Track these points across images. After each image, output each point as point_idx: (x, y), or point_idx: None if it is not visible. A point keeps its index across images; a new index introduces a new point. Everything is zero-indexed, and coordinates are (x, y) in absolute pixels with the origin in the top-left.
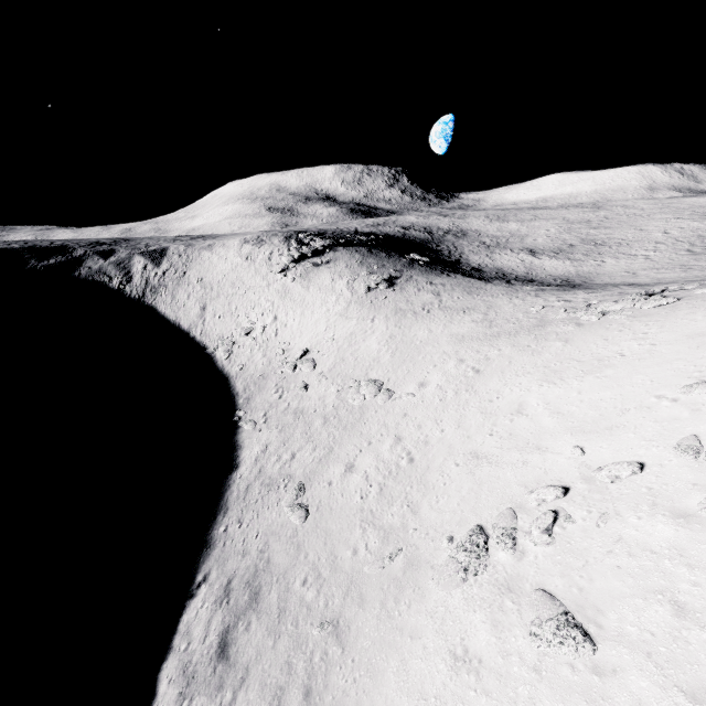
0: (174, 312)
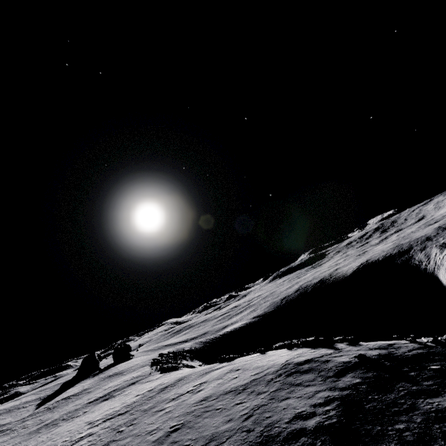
0: (445, 280)
